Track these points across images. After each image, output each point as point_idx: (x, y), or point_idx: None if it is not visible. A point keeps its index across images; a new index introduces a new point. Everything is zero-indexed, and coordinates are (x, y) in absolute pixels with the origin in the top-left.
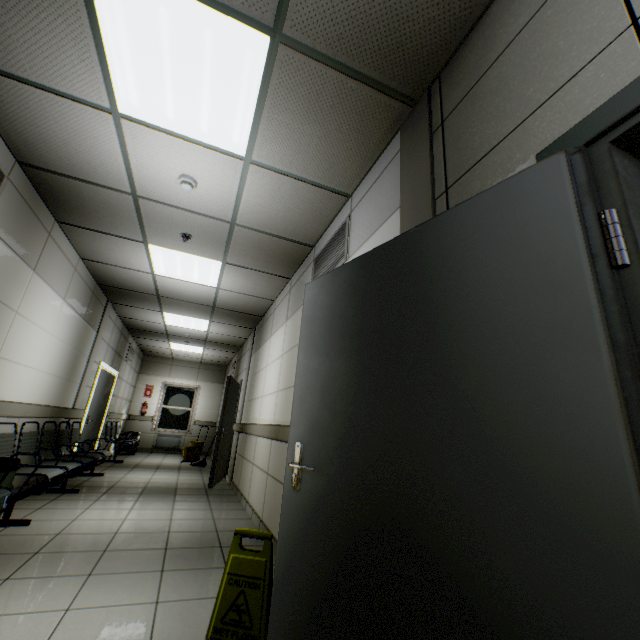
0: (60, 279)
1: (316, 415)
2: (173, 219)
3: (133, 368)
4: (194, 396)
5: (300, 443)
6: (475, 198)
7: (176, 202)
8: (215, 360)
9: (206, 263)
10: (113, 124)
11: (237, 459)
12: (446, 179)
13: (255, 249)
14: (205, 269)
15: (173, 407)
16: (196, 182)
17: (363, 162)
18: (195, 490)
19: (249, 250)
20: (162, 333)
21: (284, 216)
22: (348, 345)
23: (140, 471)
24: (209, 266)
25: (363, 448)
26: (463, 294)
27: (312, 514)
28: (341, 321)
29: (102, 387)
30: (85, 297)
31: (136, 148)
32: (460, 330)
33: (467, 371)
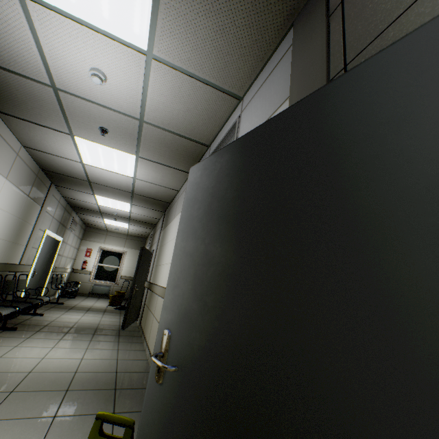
0: (1, 161)
1: (186, 304)
2: (91, 113)
3: (76, 235)
4: (122, 258)
5: (167, 332)
6: (412, 34)
7: (91, 97)
8: (138, 233)
9: (123, 156)
10: (19, 5)
11: (145, 309)
12: (345, 55)
13: (161, 146)
14: (123, 161)
15: (106, 265)
16: (105, 76)
17: (255, 63)
18: (111, 331)
19: (156, 146)
20: (97, 211)
21: (184, 116)
22: (225, 231)
23: (74, 312)
24: (126, 159)
25: (231, 360)
26: (391, 168)
27: (170, 420)
28: (220, 204)
29: (48, 249)
30: (28, 178)
31: (46, 35)
32: (385, 221)
33: (399, 286)
